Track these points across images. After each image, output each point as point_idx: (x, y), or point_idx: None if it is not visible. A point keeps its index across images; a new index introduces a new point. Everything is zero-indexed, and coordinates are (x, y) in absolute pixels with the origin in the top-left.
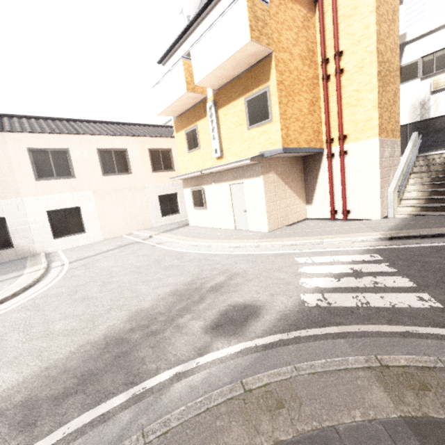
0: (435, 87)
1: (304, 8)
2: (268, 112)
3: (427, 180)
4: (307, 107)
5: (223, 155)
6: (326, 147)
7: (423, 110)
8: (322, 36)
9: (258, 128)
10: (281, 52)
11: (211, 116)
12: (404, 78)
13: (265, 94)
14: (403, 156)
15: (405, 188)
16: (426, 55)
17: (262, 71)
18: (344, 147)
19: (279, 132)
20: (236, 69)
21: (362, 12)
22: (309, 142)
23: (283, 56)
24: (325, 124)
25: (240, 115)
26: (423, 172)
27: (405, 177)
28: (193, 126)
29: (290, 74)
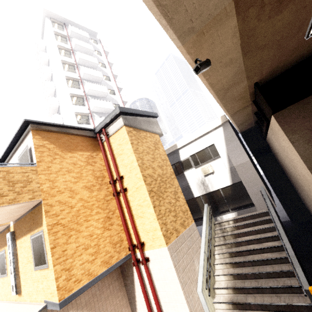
0: (204, 173)
1: (87, 151)
2: (44, 257)
3: (227, 255)
4: (101, 225)
5: (21, 291)
6: (131, 254)
7: (204, 187)
8: (106, 166)
9: (40, 270)
10: (56, 195)
11: (9, 248)
12: (185, 167)
13: (41, 238)
14: (202, 233)
15: (214, 266)
16: (191, 154)
17: (38, 215)
18: (145, 253)
19: (54, 282)
20: (16, 213)
21: (127, 152)
22: (109, 259)
23: (59, 198)
24: (125, 232)
25: (29, 251)
26: (222, 245)
27: (209, 260)
28: (3, 250)
29: (72, 207)
